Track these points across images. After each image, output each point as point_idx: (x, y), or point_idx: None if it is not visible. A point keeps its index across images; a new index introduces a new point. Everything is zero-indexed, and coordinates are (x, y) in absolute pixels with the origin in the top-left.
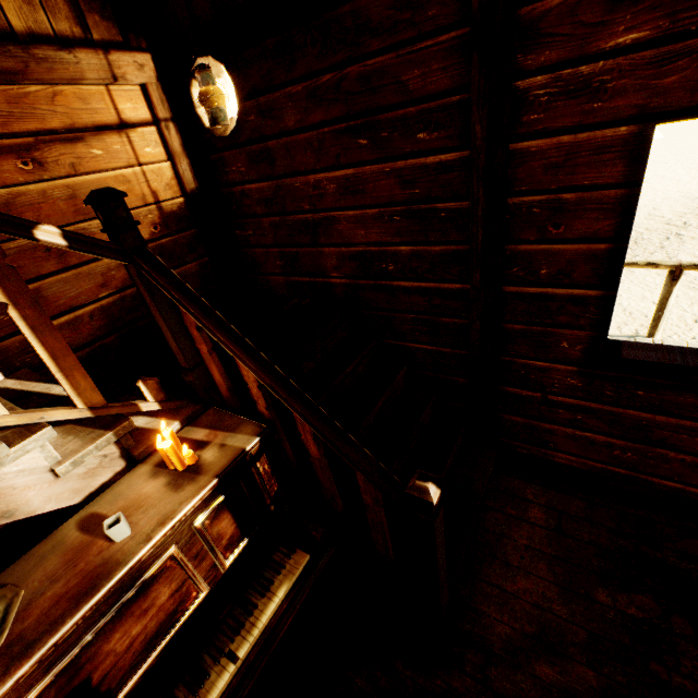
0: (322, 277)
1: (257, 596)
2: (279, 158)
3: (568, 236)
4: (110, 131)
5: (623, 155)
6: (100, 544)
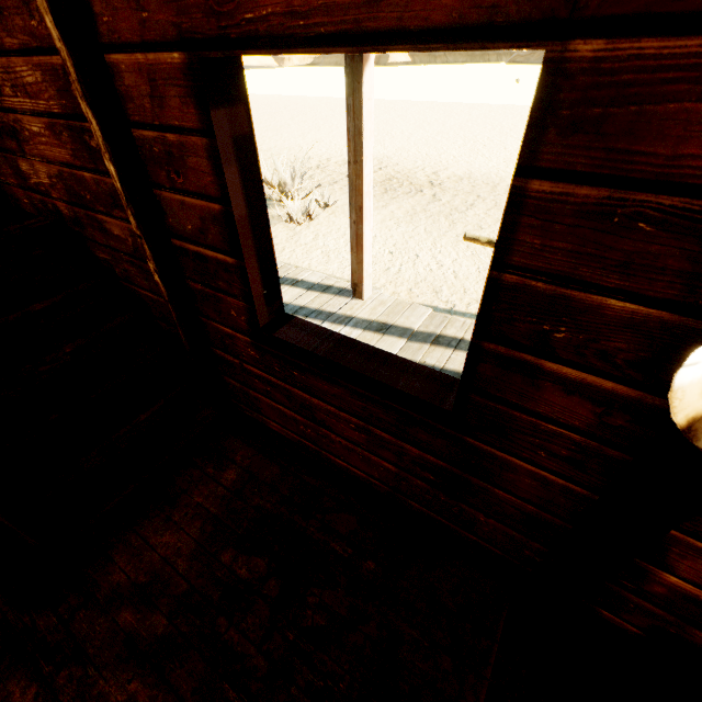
0: (48, 197)
1: None
2: None
3: (190, 188)
4: None
5: (189, 92)
6: None
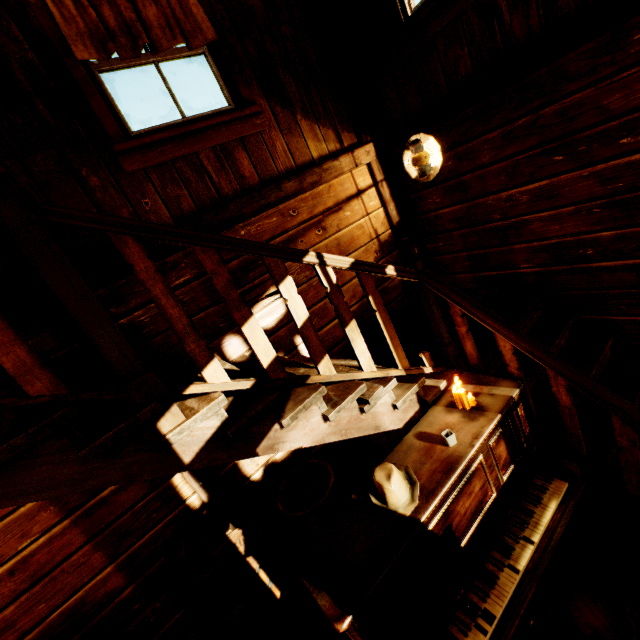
0: (510, 269)
1: (531, 505)
2: (472, 186)
3: None
4: (353, 198)
5: None
6: (439, 447)
